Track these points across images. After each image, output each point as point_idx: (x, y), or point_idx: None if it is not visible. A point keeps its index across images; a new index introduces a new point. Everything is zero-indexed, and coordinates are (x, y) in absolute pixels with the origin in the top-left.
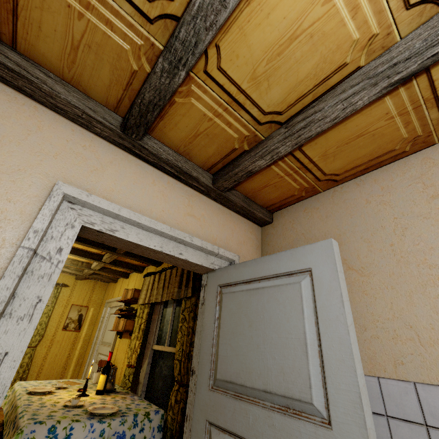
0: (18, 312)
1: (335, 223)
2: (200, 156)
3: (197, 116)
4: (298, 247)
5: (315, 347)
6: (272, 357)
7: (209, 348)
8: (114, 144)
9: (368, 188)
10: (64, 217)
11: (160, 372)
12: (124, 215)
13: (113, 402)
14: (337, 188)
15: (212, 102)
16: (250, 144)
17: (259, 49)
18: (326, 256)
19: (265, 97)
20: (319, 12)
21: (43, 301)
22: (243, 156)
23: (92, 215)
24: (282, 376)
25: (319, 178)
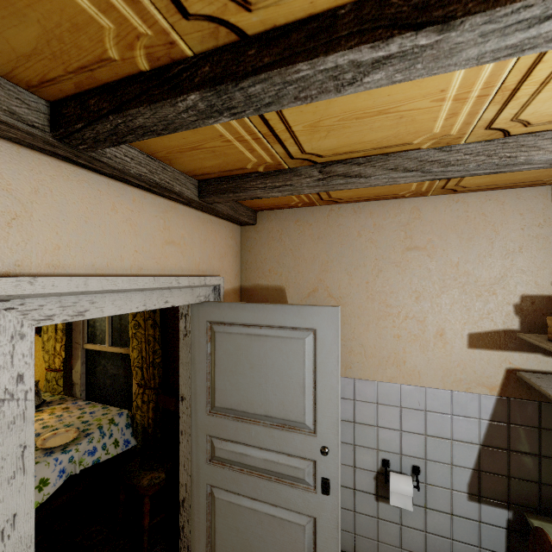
0: (4, 475)
1: (326, 248)
2: (189, 164)
3: (208, 133)
4: (306, 306)
5: (311, 389)
6: (274, 394)
7: (203, 382)
8: (28, 147)
9: (363, 219)
10: (2, 328)
11: (104, 371)
12: (94, 289)
13: (57, 420)
14: (335, 207)
15: (242, 129)
16: (268, 168)
17: (340, 107)
18: (331, 322)
19: (314, 142)
20: (424, 104)
21: (29, 445)
22: (253, 177)
23: (43, 304)
24: (282, 407)
25: (324, 198)
